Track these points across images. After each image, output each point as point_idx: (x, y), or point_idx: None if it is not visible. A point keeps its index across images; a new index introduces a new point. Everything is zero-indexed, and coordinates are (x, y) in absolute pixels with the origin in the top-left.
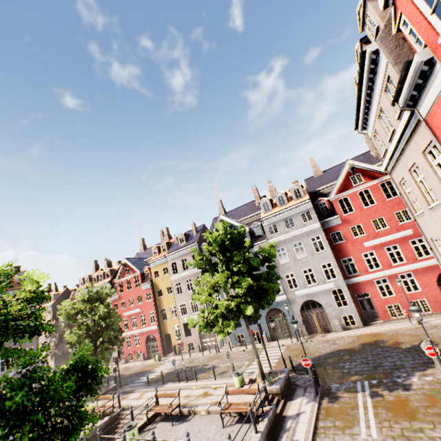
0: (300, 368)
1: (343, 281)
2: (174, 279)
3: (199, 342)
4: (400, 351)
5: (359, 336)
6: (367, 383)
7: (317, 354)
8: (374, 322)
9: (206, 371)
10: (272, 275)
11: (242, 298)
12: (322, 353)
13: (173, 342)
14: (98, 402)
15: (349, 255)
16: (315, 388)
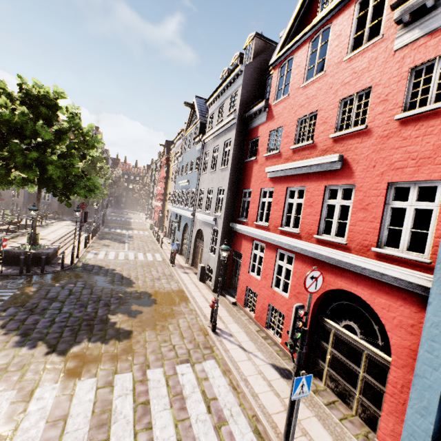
0: (89, 267)
1: (222, 221)
2: (172, 168)
3: (168, 229)
4: (97, 313)
5: (178, 290)
6: (5, 294)
7: (125, 272)
8: (228, 295)
9: (114, 241)
10: (18, 148)
11: (1, 163)
12: (127, 274)
13: (165, 222)
14: (67, 222)
15: (250, 186)
16: (2, 268)
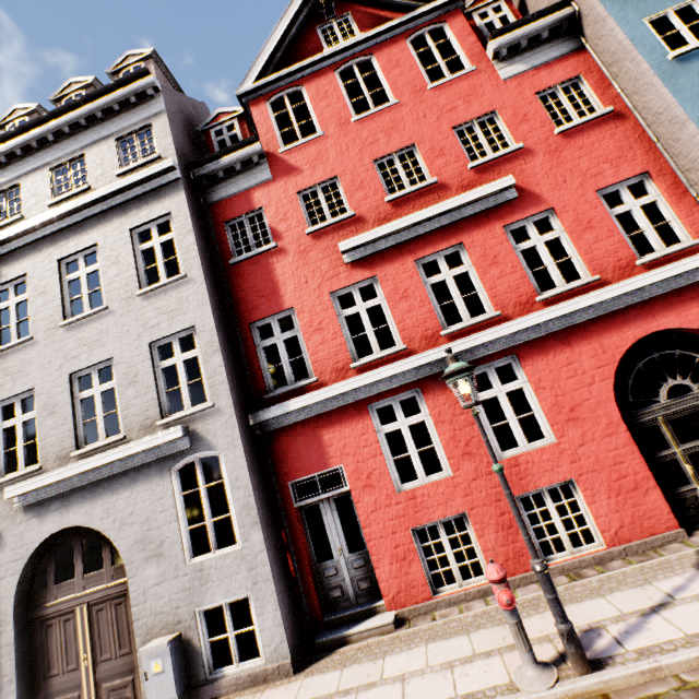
0: None
1: (231, 415)
2: None
3: None
4: None
5: None
6: None
7: None
8: (355, 625)
9: None
10: None
11: None
12: None
13: None
14: None
15: (283, 305)
16: None
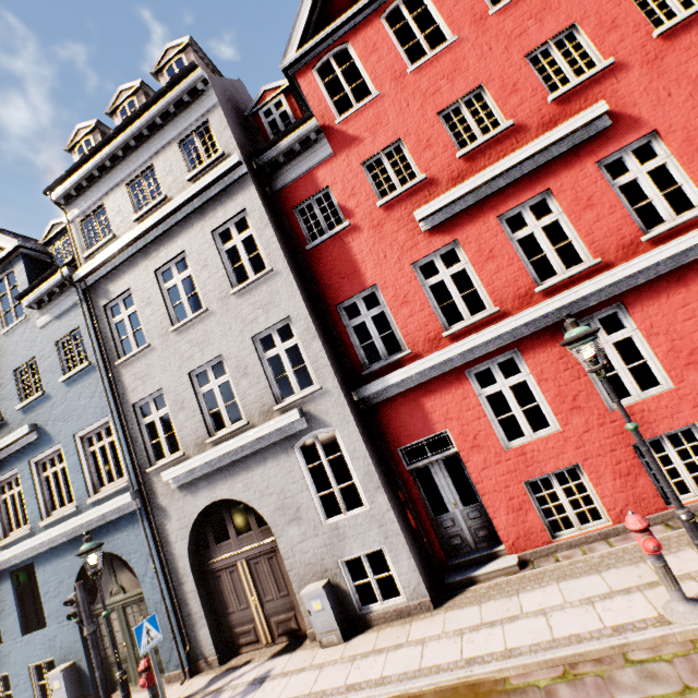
0: None
1: (339, 395)
2: None
3: None
4: None
5: None
6: None
7: None
8: (481, 568)
9: None
10: None
11: None
12: None
13: None
14: None
15: (365, 283)
16: None
